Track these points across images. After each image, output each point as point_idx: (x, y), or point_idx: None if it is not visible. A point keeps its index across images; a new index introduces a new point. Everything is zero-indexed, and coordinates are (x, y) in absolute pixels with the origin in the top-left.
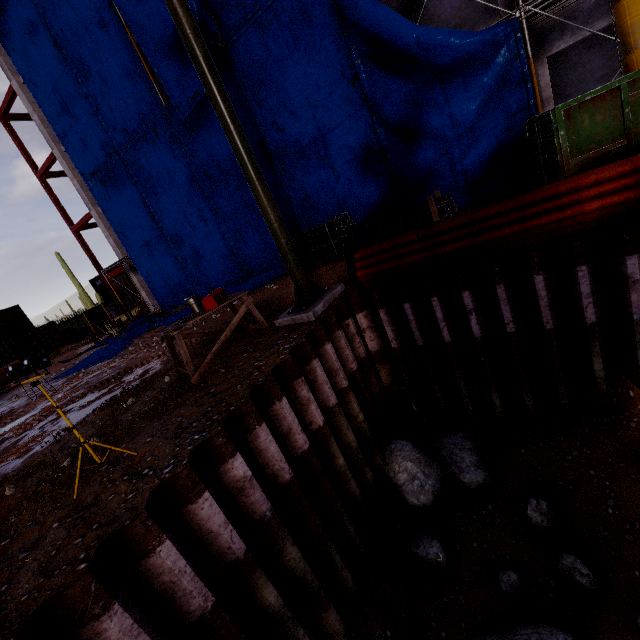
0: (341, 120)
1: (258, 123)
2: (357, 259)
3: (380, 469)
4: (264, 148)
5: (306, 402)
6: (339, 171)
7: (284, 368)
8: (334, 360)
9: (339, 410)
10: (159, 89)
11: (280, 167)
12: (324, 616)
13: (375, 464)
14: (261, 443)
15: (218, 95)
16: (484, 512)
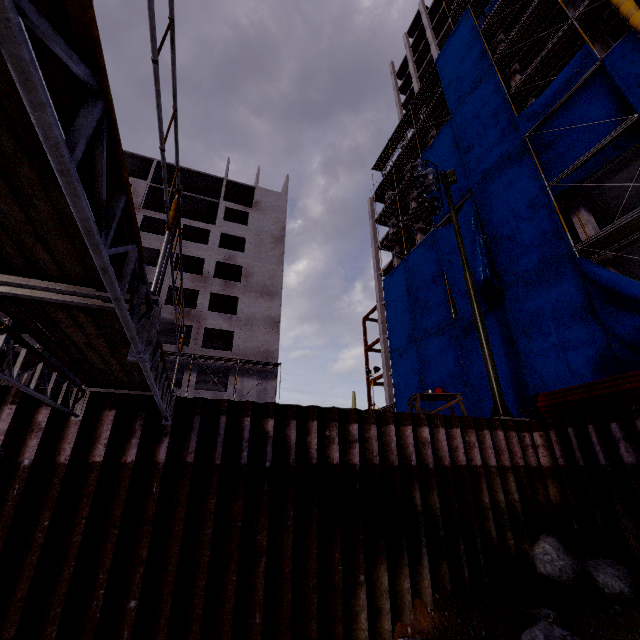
0: (579, 335)
1: (512, 332)
2: (540, 396)
3: (526, 556)
4: (513, 347)
5: (472, 445)
6: (574, 369)
7: (465, 419)
8: (502, 443)
9: (496, 471)
10: (455, 312)
11: (523, 360)
12: (440, 563)
13: (522, 547)
14: (439, 436)
15: (475, 307)
16: (610, 610)
